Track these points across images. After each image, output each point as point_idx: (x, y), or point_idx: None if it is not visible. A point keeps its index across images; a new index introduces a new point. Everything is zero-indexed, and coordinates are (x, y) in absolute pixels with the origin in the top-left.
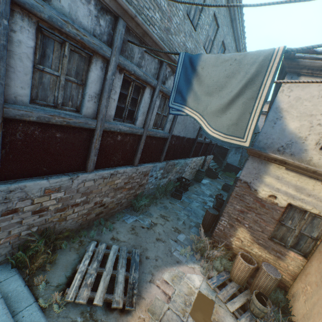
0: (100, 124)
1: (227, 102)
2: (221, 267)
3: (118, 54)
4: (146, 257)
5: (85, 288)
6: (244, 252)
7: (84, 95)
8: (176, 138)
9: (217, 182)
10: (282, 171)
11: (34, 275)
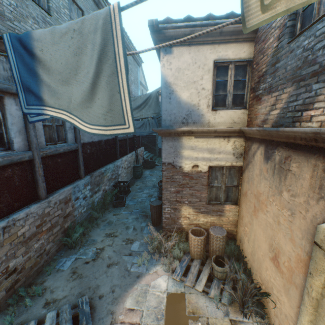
0: None
1: (90, 87)
2: (181, 253)
3: None
4: (99, 298)
5: None
6: (194, 227)
7: None
8: (90, 144)
9: (156, 170)
10: (193, 140)
11: None
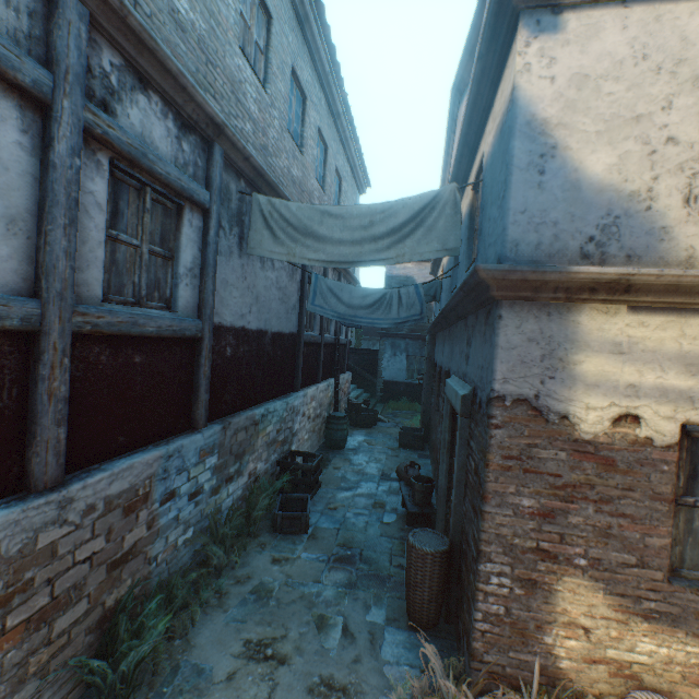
0: None
1: None
2: None
3: None
4: None
5: None
6: (638, 694)
7: None
8: (237, 335)
9: (381, 432)
10: (621, 321)
11: None
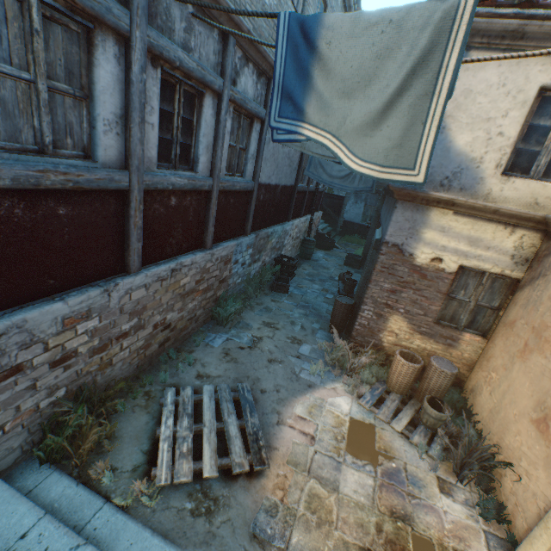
0: (137, 177)
1: (381, 108)
2: (372, 378)
3: (144, 22)
4: (261, 392)
5: (183, 459)
6: (404, 349)
7: (94, 120)
8: (266, 188)
9: (335, 254)
10: (448, 218)
11: (87, 466)
